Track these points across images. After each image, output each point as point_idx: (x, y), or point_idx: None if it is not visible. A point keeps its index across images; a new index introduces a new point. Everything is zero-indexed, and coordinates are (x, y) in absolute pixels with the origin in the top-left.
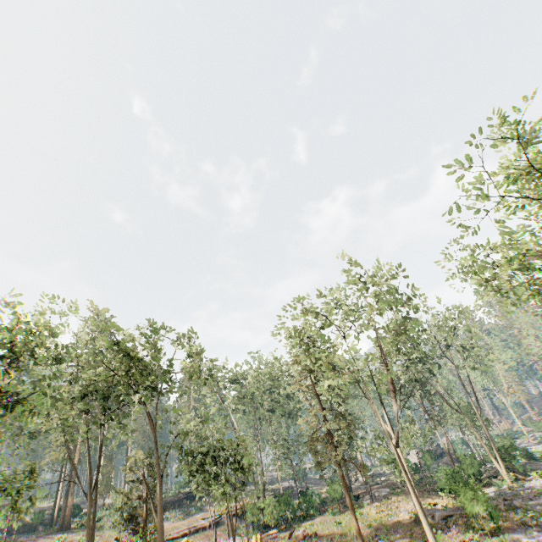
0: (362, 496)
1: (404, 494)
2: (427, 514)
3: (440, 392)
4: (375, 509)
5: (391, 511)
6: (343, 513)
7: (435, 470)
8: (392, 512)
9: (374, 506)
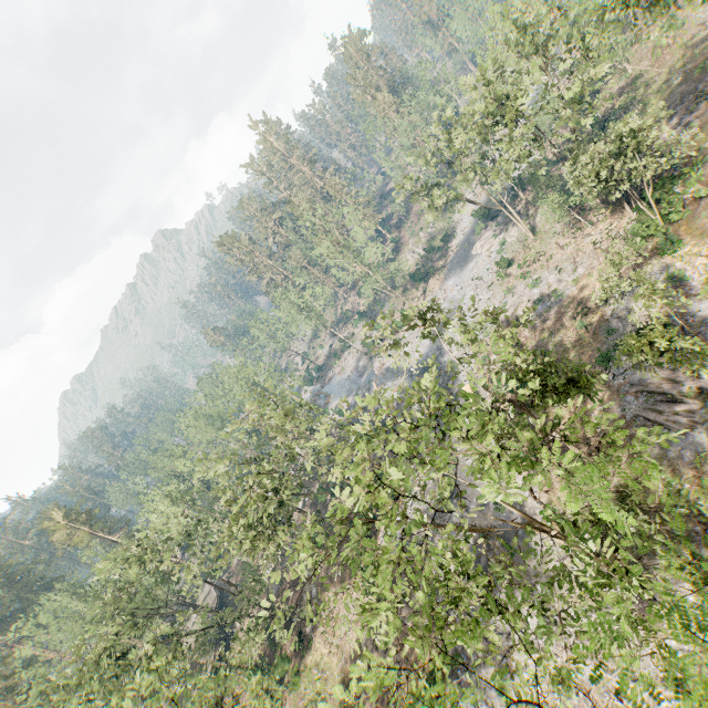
0: (299, 604)
1: (332, 584)
2: (371, 648)
3: (290, 395)
4: (324, 645)
5: (339, 640)
6: (303, 675)
7: (331, 496)
8: (340, 642)
9: (321, 640)
